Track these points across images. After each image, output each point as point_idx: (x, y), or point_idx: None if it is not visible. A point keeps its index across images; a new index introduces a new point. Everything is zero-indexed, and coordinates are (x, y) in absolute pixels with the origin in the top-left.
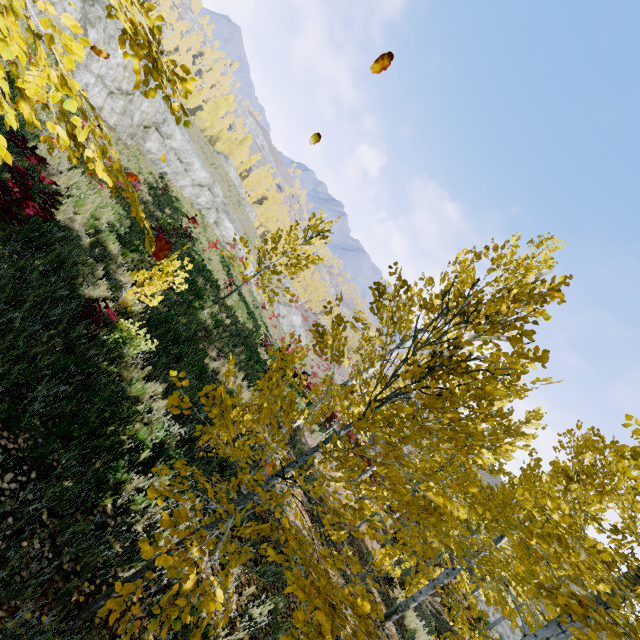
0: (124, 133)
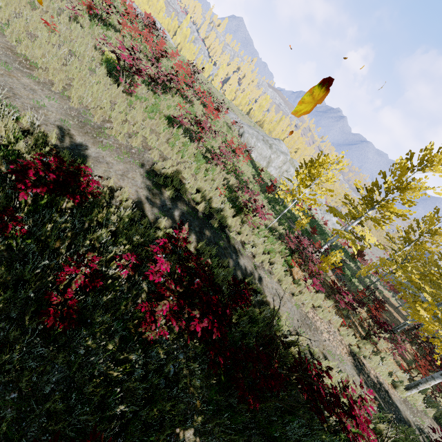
0: (278, 178)
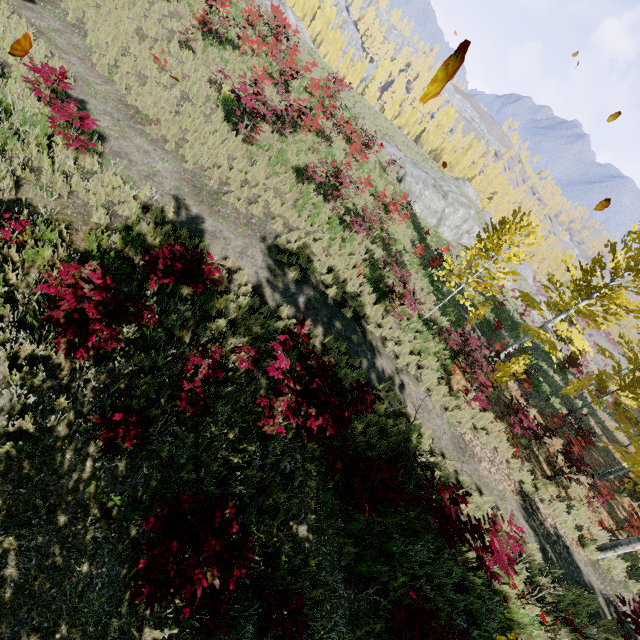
0: (453, 242)
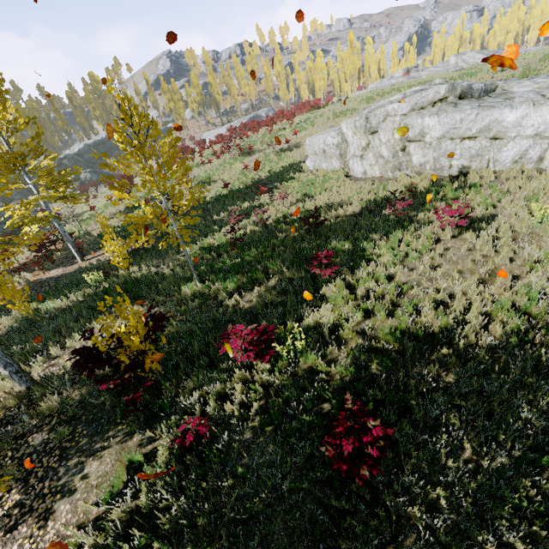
0: (387, 173)
